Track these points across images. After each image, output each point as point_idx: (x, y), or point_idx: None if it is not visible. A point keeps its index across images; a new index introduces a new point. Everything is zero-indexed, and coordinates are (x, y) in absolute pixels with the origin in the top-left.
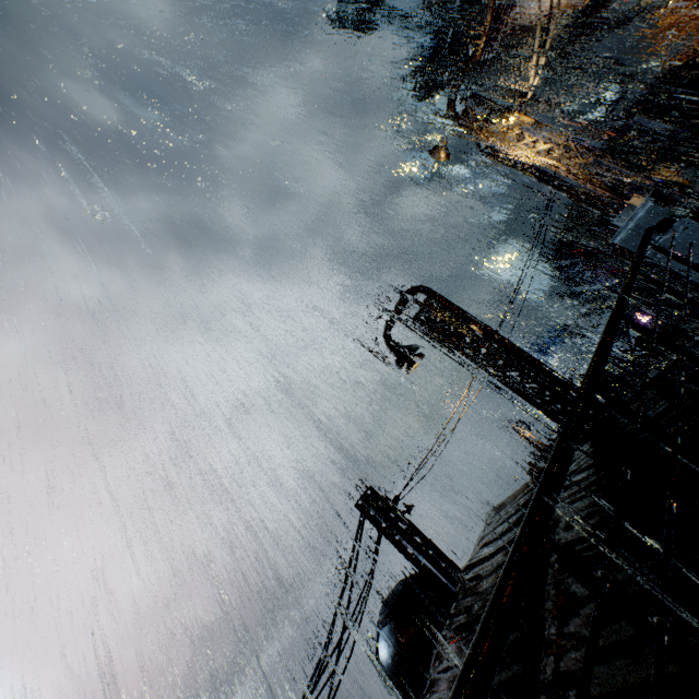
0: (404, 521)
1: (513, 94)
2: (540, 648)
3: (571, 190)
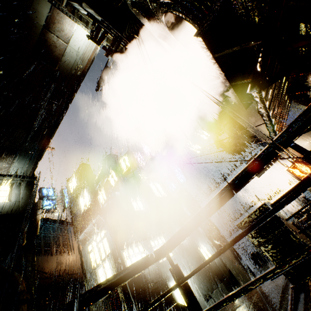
0: None
1: None
2: None
3: None
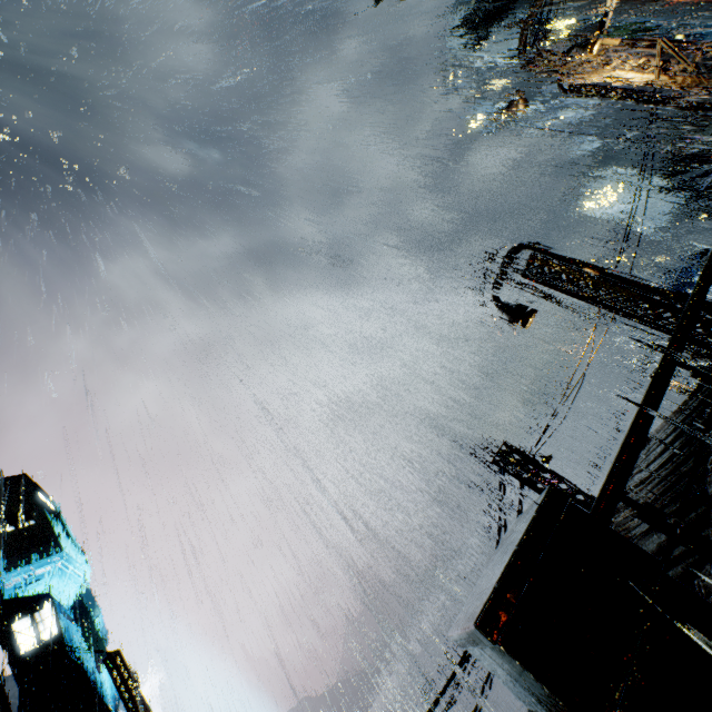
0: (545, 470)
1: (586, 1)
2: (707, 524)
3: (678, 101)
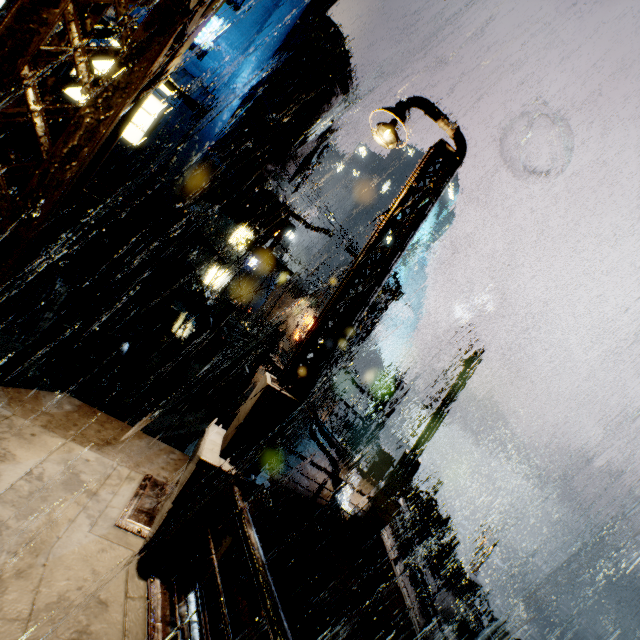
0: None
1: None
2: None
3: None
